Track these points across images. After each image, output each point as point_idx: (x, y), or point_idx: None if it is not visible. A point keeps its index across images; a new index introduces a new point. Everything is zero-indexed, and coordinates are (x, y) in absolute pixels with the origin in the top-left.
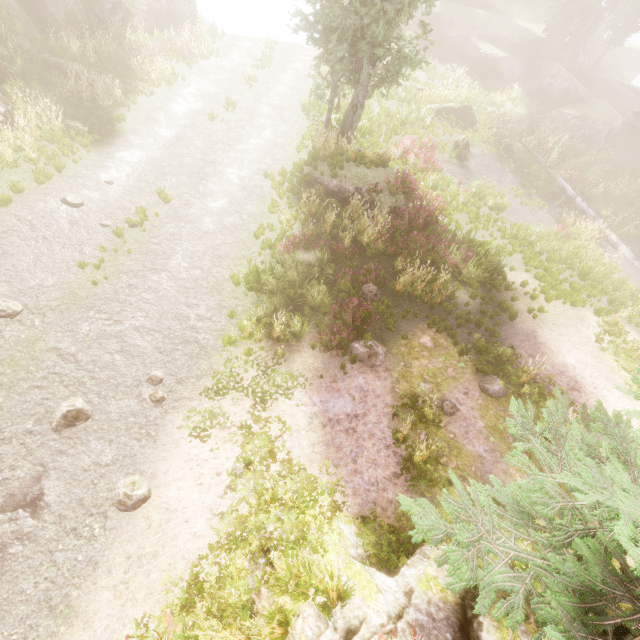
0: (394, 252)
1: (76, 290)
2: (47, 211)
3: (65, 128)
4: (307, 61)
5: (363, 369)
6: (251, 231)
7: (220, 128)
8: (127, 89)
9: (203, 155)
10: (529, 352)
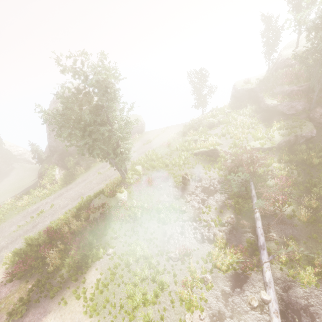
0: (68, 240)
1: (12, 232)
2: (33, 209)
3: (62, 183)
4: (176, 132)
5: (10, 286)
6: (55, 220)
7: (98, 177)
8: (90, 166)
9: (80, 189)
10: (32, 320)
